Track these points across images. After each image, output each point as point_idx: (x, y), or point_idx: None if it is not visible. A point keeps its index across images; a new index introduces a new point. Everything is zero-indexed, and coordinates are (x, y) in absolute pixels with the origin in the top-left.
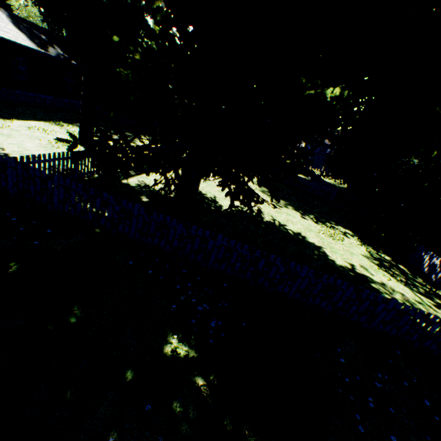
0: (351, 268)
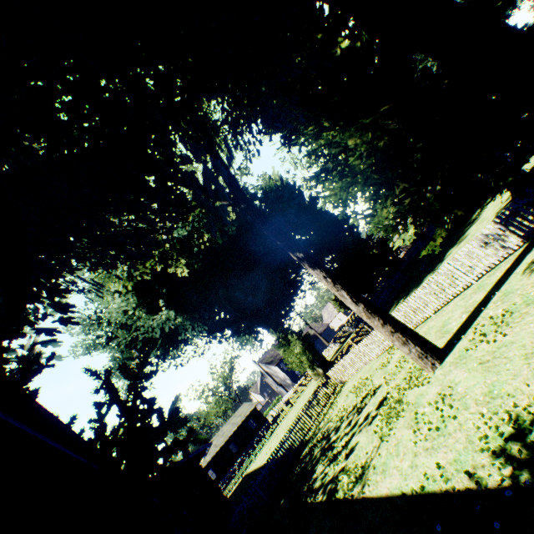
0: None
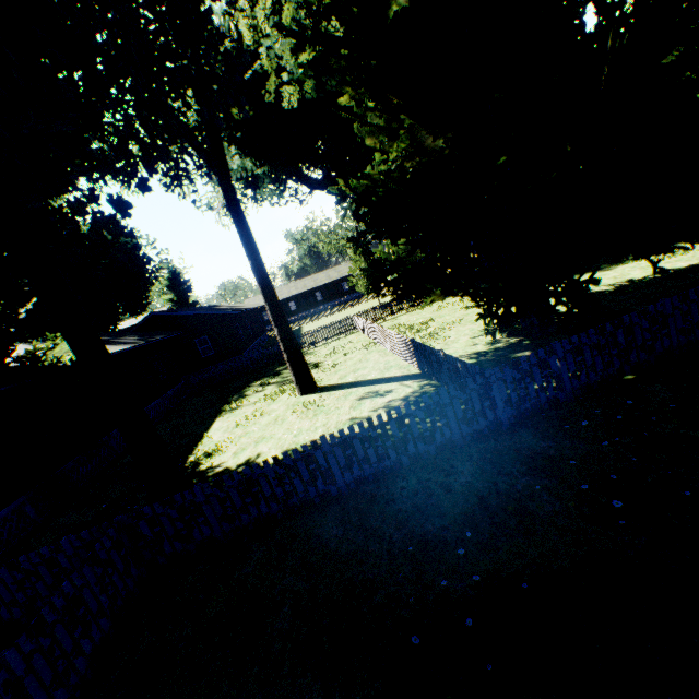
0: None
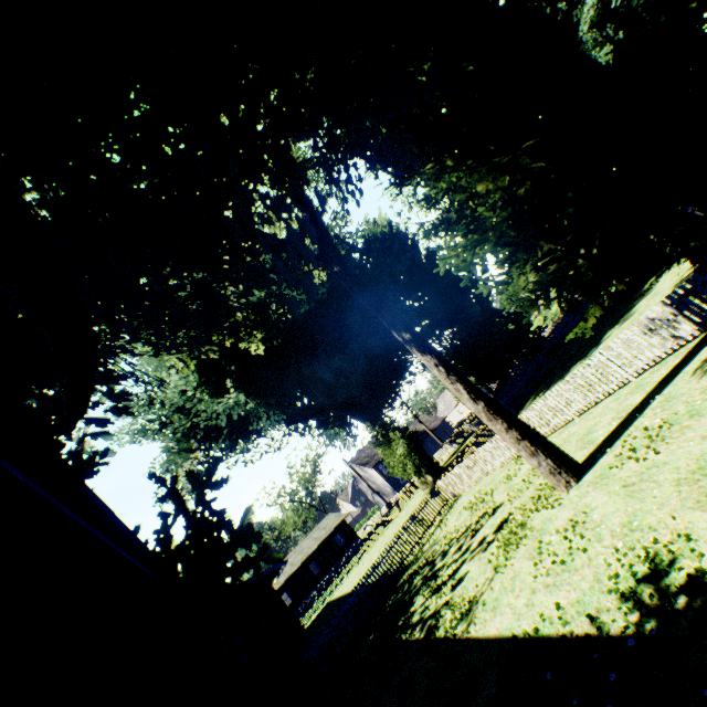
0: None
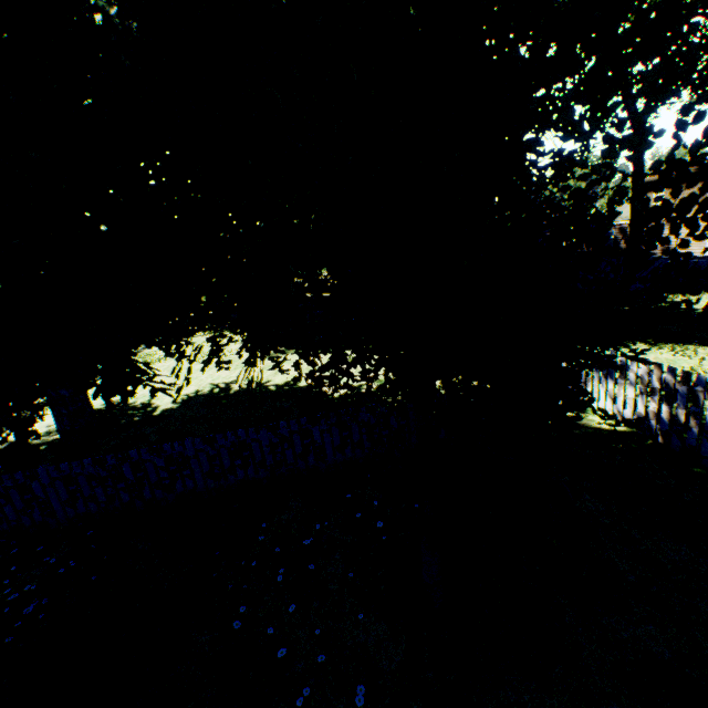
0: (356, 391)
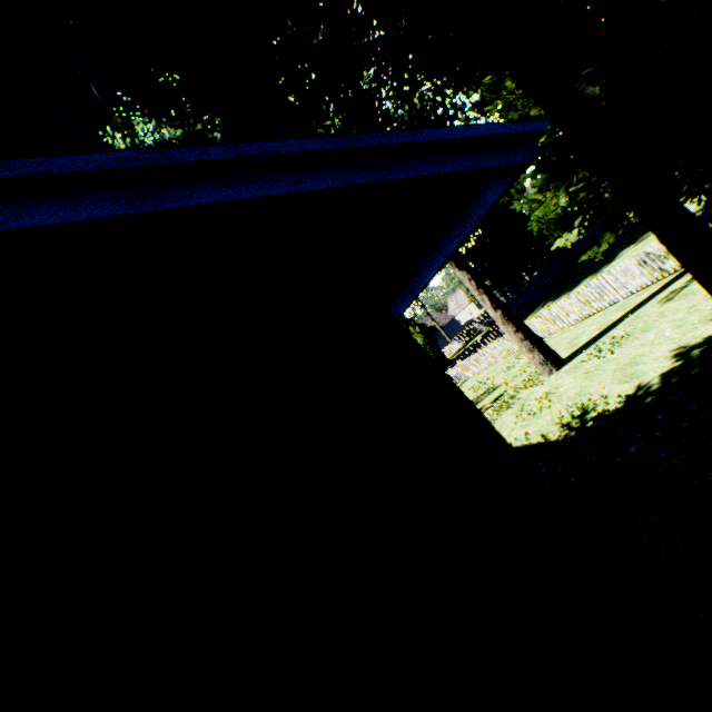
0: None
